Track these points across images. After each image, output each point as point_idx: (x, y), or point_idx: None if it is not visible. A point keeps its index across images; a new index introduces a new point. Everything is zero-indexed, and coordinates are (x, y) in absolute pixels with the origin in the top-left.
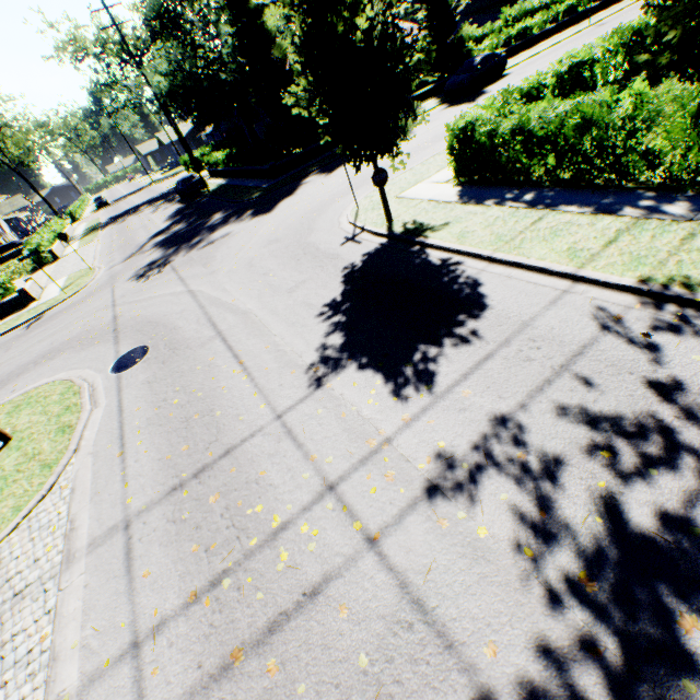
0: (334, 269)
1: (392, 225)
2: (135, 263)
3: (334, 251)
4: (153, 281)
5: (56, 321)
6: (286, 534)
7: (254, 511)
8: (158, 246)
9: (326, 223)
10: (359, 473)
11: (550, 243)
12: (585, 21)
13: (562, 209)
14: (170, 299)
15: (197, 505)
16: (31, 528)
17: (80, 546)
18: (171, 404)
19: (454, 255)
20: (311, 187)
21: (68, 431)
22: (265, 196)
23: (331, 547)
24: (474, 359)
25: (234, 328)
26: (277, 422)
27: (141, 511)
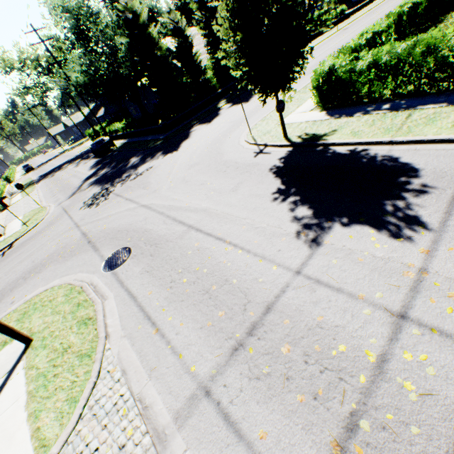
0: (261, 171)
1: (289, 139)
2: (79, 197)
3: (251, 161)
4: (104, 205)
5: (28, 246)
6: (391, 365)
7: (338, 351)
8: (93, 184)
9: (231, 148)
10: (419, 299)
11: (434, 125)
12: (333, 29)
13: (421, 107)
14: (127, 213)
15: (271, 359)
16: (96, 416)
17: (165, 422)
18: (181, 283)
19: (356, 146)
20: (200, 132)
21: (89, 323)
22: (165, 142)
23: (453, 367)
24: (443, 201)
25: (202, 221)
26: (299, 277)
27: (213, 375)
